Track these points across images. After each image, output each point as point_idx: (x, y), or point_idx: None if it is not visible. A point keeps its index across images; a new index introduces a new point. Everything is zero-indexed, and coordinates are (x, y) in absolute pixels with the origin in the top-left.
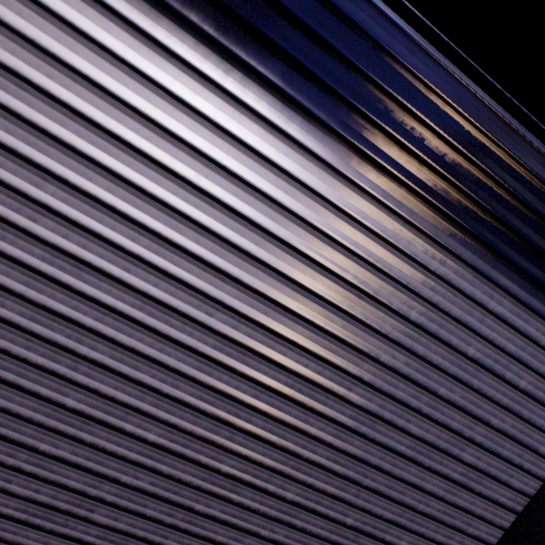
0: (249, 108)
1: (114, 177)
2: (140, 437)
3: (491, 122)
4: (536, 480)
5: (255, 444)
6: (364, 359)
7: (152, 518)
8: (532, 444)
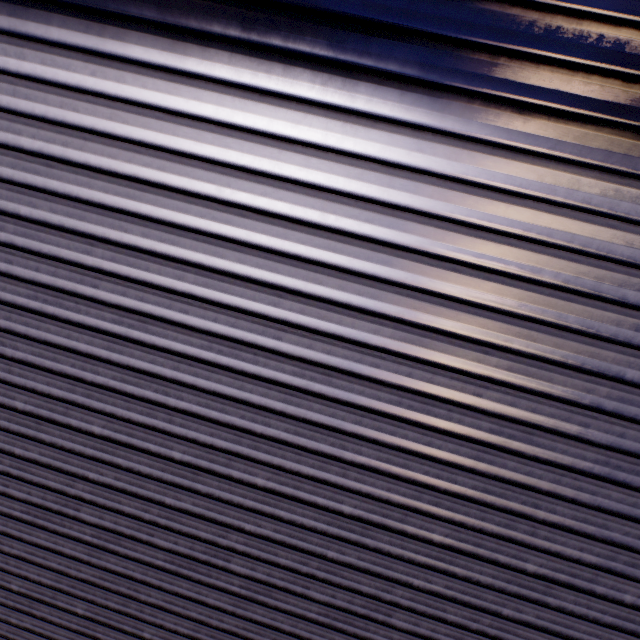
0: (479, 141)
1: (343, 273)
2: (424, 538)
3: None
4: None
5: (565, 537)
6: None
7: (453, 623)
8: None
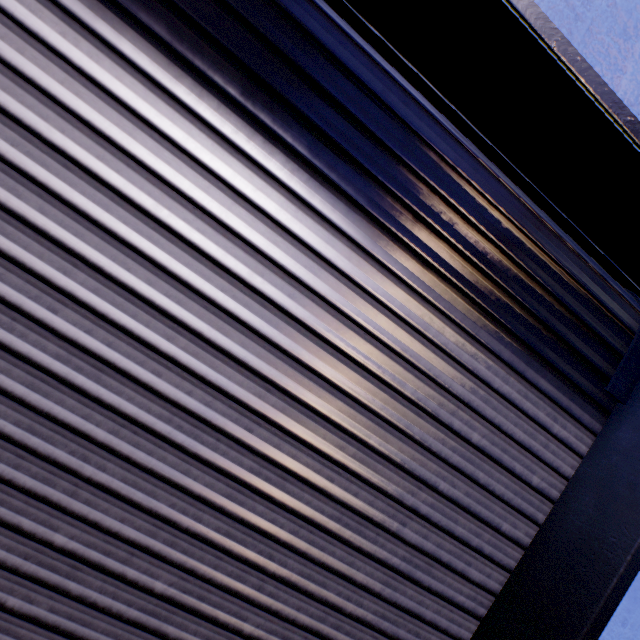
0: (124, 58)
1: None
2: None
3: (422, 120)
4: (501, 571)
5: (109, 503)
6: (270, 390)
7: None
8: (493, 520)
